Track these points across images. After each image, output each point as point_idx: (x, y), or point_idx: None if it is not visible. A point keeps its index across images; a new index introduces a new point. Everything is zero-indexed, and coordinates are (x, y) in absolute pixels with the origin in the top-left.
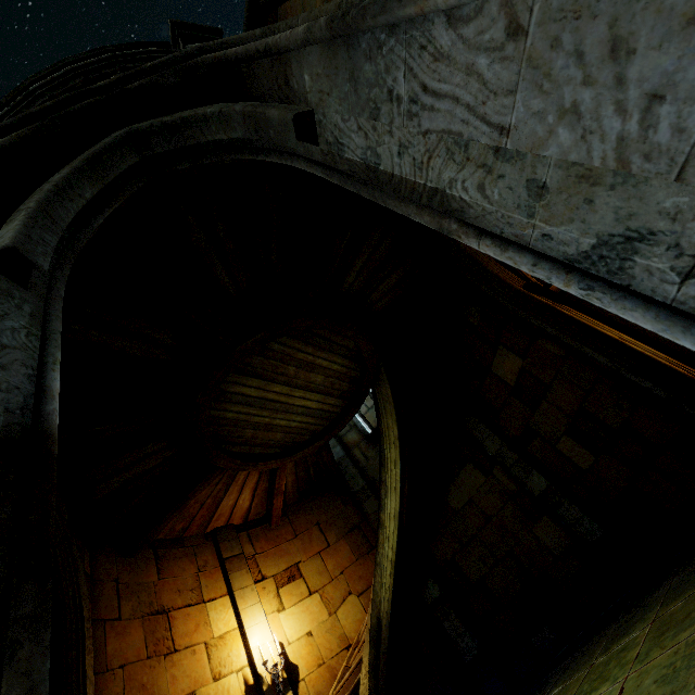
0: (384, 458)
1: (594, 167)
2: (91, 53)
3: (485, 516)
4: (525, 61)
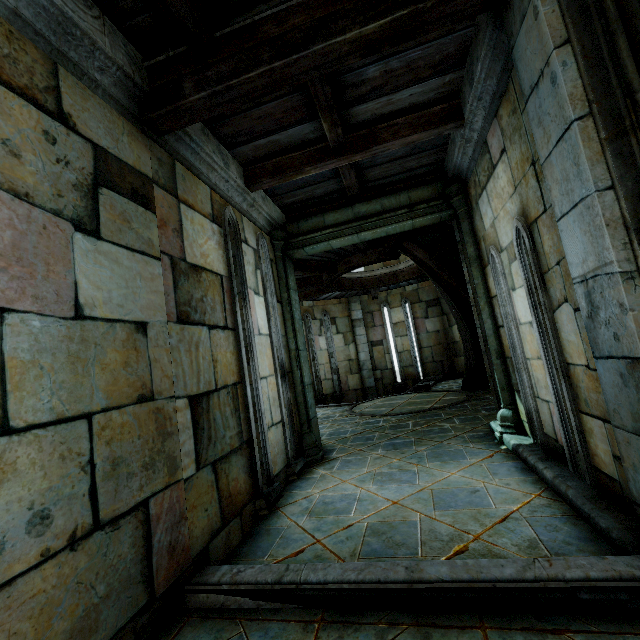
0: None
1: None
2: None
3: None
4: None
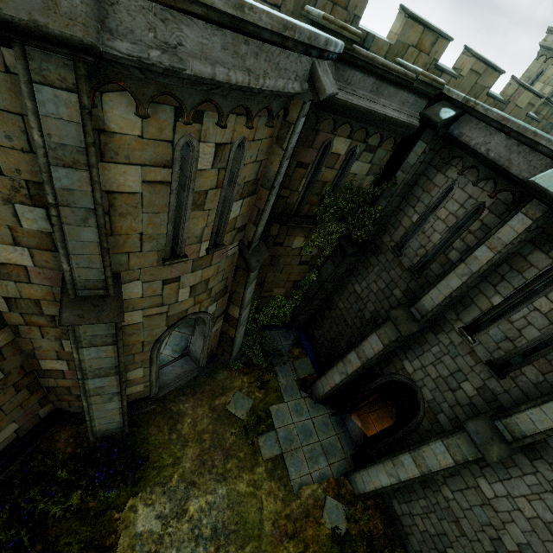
0: None
1: (195, 345)
2: (276, 34)
3: None
4: (200, 345)
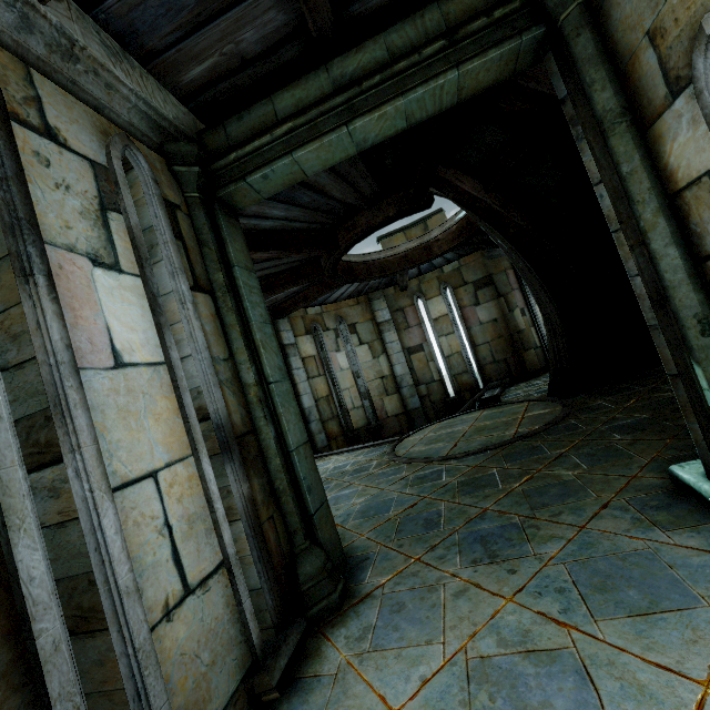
0: None
1: None
2: None
3: None
4: None
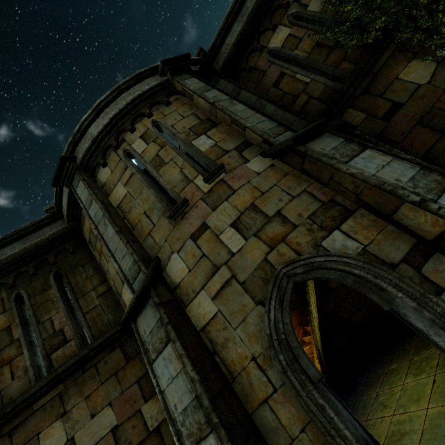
0: (306, 281)
1: None
2: (113, 93)
3: (349, 290)
4: None
